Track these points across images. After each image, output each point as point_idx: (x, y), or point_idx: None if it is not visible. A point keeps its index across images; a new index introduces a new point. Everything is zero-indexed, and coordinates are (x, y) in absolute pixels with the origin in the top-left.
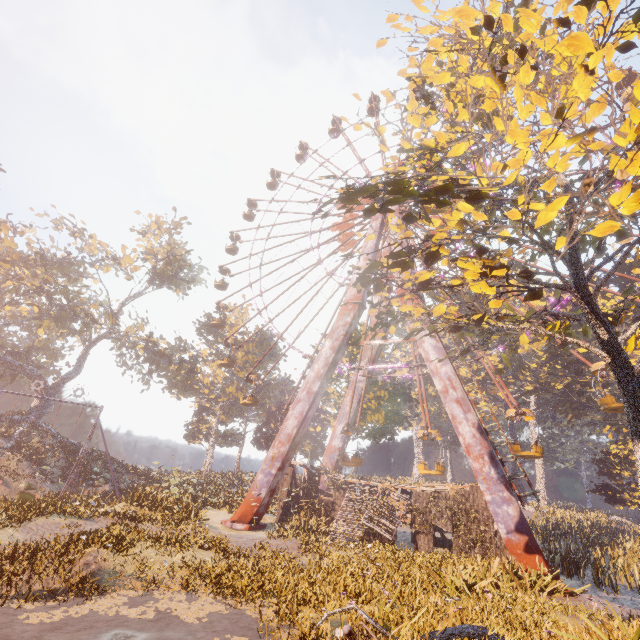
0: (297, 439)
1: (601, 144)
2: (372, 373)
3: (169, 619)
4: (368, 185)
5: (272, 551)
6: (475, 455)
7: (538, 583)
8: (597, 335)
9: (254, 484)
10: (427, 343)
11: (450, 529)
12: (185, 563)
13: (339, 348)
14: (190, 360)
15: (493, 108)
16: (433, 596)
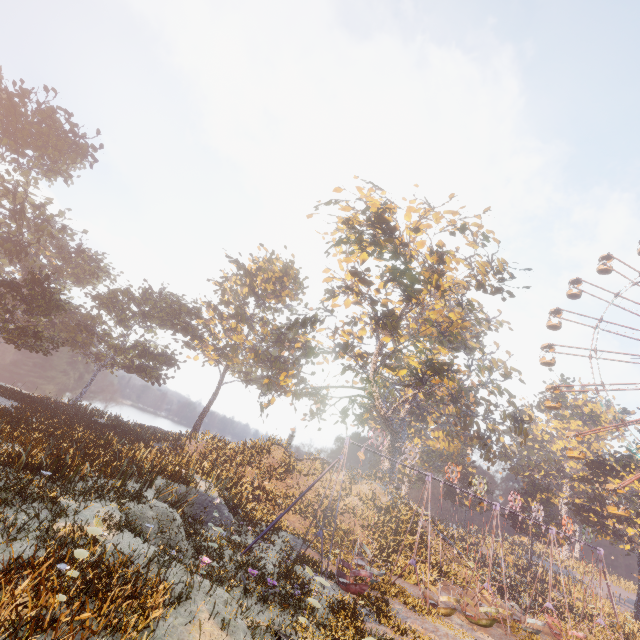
0: None
1: None
2: None
3: None
4: None
5: None
6: None
7: None
8: None
9: None
10: None
11: None
12: None
13: None
14: (503, 445)
15: None
16: None
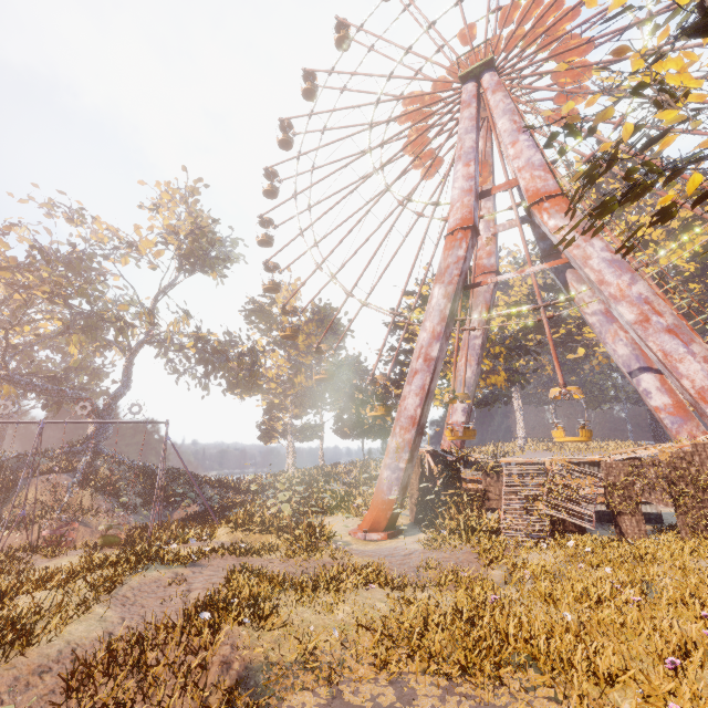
0: (422, 421)
1: None
2: (488, 325)
3: None
4: None
5: (447, 571)
6: None
7: None
8: None
9: (380, 484)
10: (597, 258)
11: (671, 504)
12: (361, 625)
13: (455, 294)
14: (250, 352)
15: None
16: None
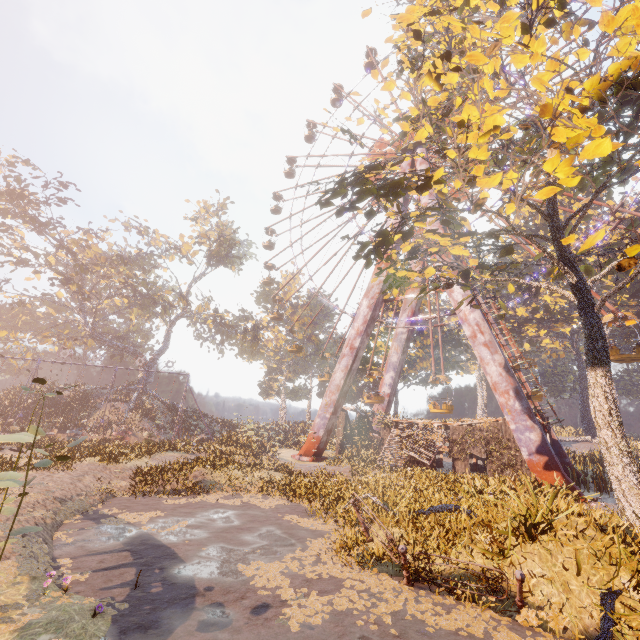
0: (345, 388)
1: (510, 134)
2: (414, 324)
3: (250, 506)
4: (354, 174)
5: (328, 473)
6: (501, 391)
7: (549, 492)
8: (568, 279)
9: (313, 426)
10: (456, 292)
11: (484, 455)
12: (260, 478)
13: (375, 306)
14: (252, 329)
15: (436, 102)
16: (437, 493)
